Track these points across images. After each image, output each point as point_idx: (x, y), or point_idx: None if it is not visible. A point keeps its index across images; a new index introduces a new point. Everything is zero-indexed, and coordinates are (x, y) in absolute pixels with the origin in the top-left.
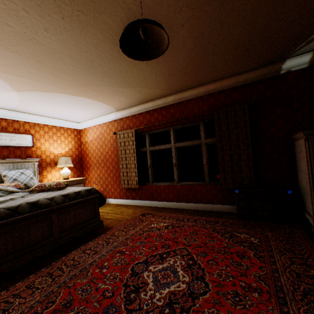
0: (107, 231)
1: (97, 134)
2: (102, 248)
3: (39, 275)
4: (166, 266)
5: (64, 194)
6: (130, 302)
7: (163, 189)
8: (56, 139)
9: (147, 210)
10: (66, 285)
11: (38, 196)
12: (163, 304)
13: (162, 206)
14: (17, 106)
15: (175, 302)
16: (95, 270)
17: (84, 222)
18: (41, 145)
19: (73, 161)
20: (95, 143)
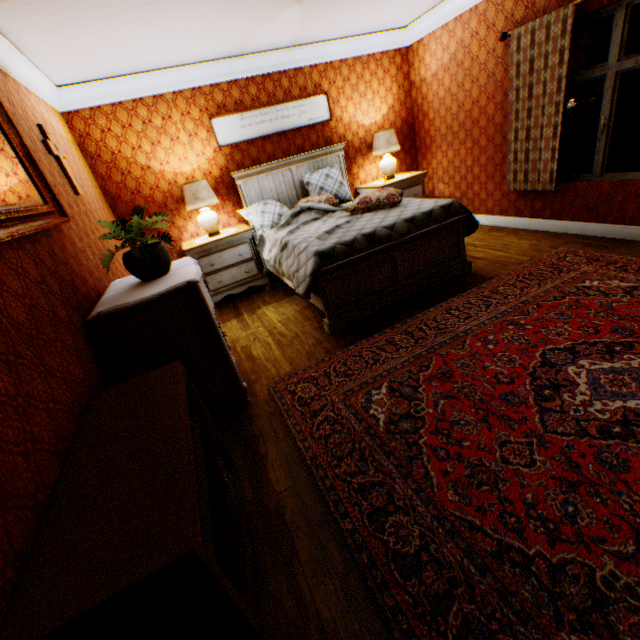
0: (480, 284)
1: (450, 52)
2: (477, 313)
3: (395, 332)
4: (619, 367)
5: (407, 219)
6: (543, 399)
7: (634, 194)
8: (362, 91)
9: (569, 246)
10: (435, 352)
11: (368, 222)
12: (607, 420)
13: (617, 237)
14: (297, 35)
15: (635, 425)
16: (474, 342)
17: (438, 264)
18: (342, 113)
19: (396, 137)
20: (445, 82)
